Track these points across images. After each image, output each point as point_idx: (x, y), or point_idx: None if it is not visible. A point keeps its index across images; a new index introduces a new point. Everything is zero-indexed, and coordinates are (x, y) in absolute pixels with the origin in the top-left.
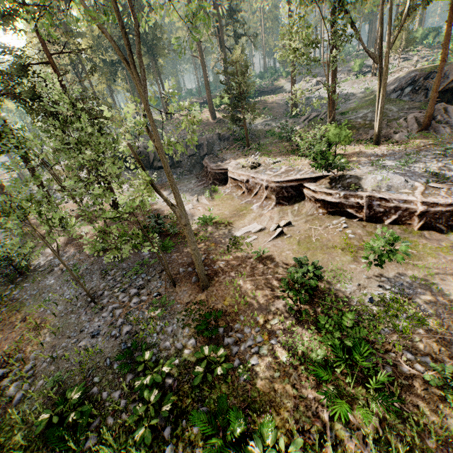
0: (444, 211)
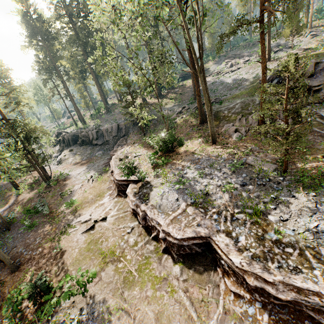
0: (173, 242)
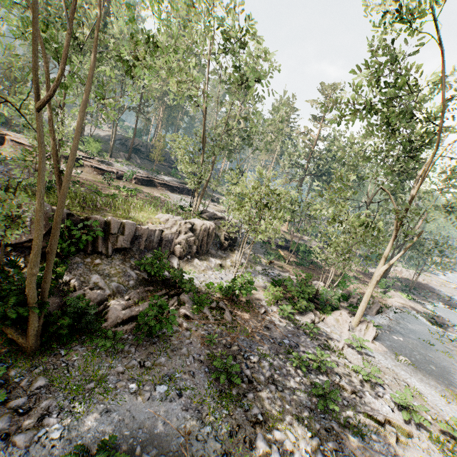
0: (141, 178)
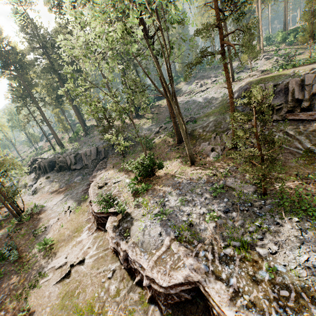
0: (159, 291)
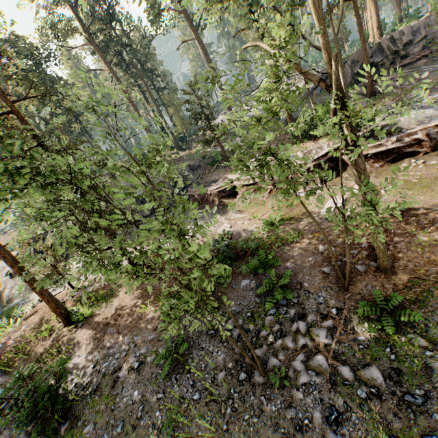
0: None
